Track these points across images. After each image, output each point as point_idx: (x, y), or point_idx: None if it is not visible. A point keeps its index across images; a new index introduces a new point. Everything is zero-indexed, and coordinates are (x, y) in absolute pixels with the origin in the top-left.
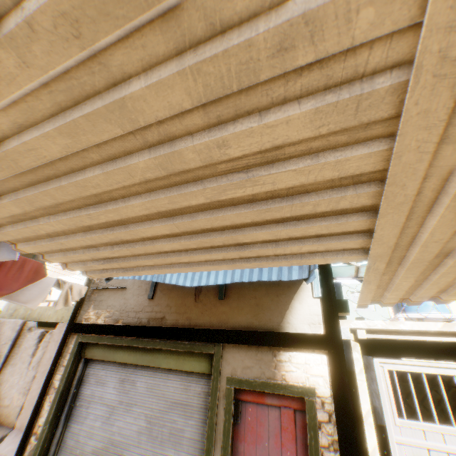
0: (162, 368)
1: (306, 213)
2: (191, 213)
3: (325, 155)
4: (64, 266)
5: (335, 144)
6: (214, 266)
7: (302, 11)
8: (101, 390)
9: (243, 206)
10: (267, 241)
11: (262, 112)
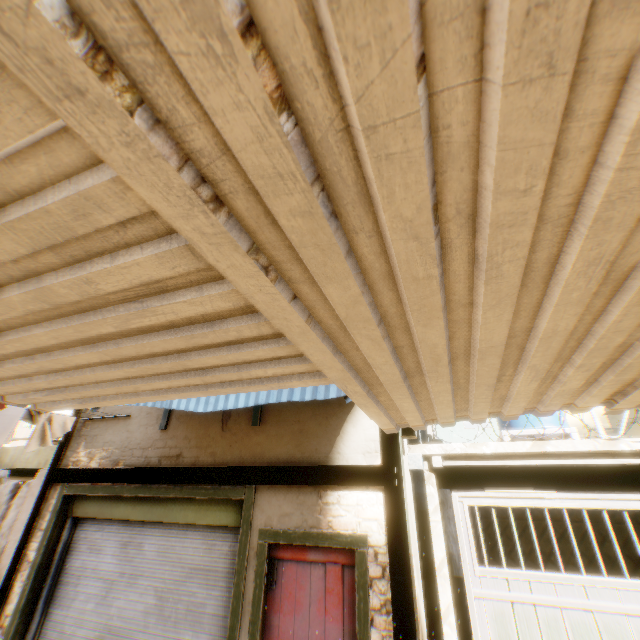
0: (179, 523)
1: (236, 338)
2: (116, 339)
3: (208, 288)
4: (1, 400)
5: (212, 278)
6: (186, 393)
7: (76, 190)
8: (96, 559)
9: (167, 333)
10: (228, 365)
11: (114, 253)
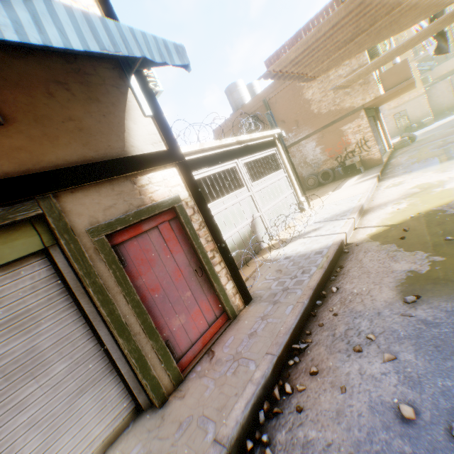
0: None
1: None
2: None
3: None
4: None
5: None
6: None
7: None
8: None
9: None
10: None
11: None
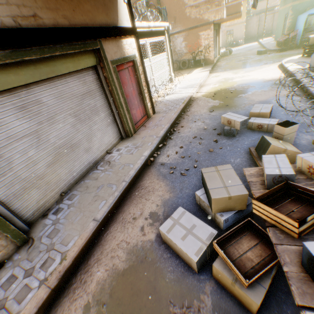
0: (57, 76)
1: None
2: None
3: None
4: None
5: None
6: None
7: None
8: (1, 132)
9: None
10: None
11: None
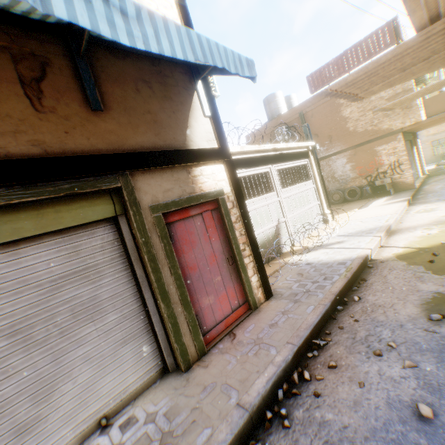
0: None
1: None
2: None
3: None
4: None
5: None
6: None
7: None
8: None
9: None
10: None
11: None
